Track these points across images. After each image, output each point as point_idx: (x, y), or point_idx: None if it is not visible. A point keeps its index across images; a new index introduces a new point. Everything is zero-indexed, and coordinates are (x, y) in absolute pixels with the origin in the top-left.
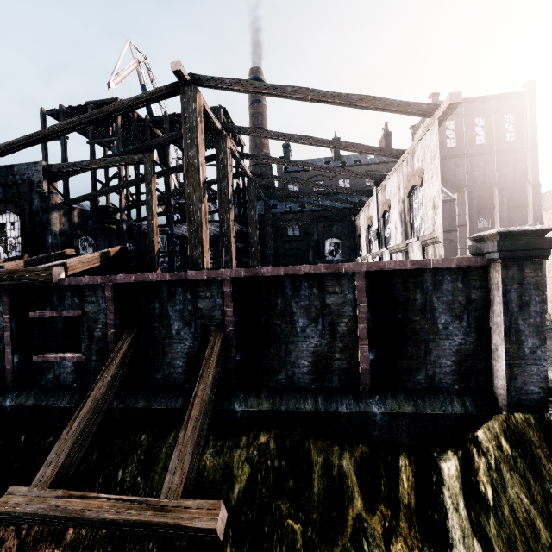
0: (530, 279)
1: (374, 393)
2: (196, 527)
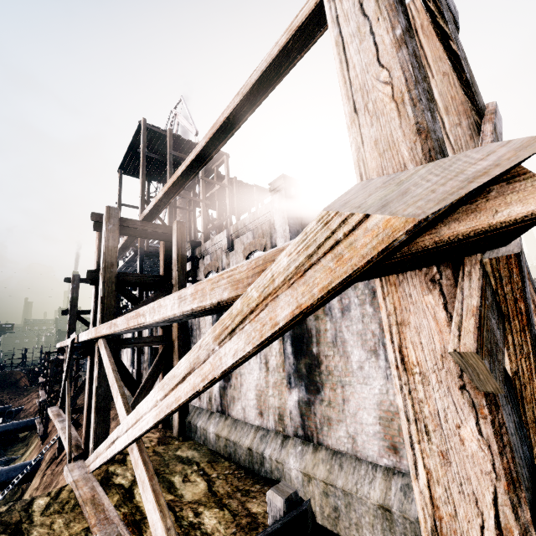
0: None
1: None
2: None
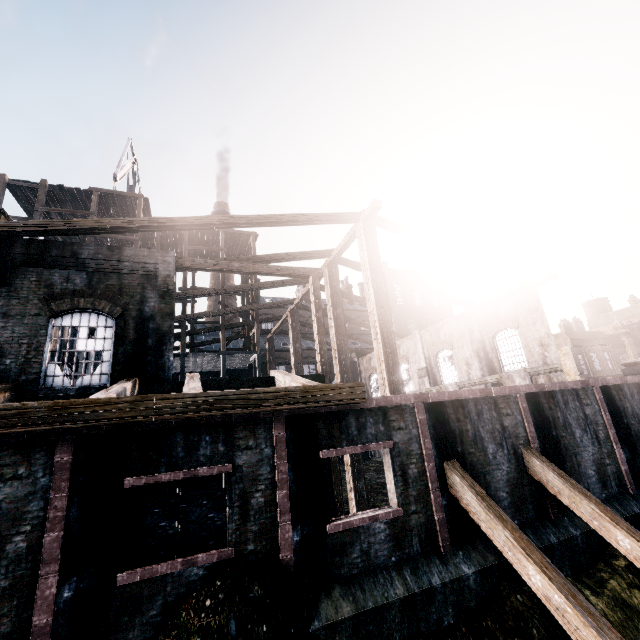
0: None
1: (639, 491)
2: None
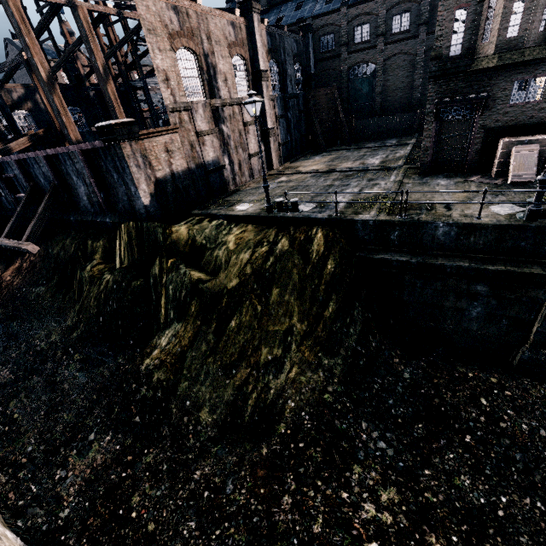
0: (120, 154)
1: (110, 213)
2: (24, 248)
